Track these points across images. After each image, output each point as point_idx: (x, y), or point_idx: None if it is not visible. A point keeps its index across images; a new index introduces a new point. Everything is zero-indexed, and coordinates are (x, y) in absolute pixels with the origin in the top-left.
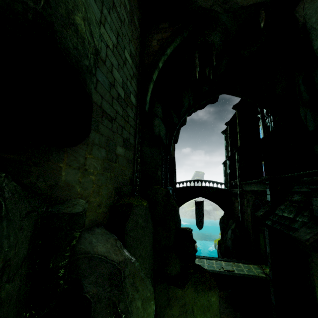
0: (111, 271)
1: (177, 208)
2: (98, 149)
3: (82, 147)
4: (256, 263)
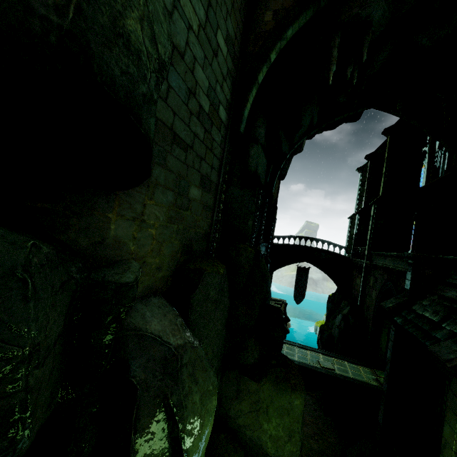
0: (165, 356)
1: (268, 277)
2: (162, 192)
3: (141, 189)
4: (368, 365)
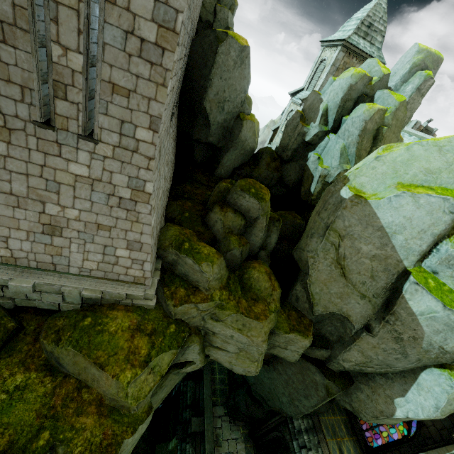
0: None
1: None
2: None
3: None
4: None
